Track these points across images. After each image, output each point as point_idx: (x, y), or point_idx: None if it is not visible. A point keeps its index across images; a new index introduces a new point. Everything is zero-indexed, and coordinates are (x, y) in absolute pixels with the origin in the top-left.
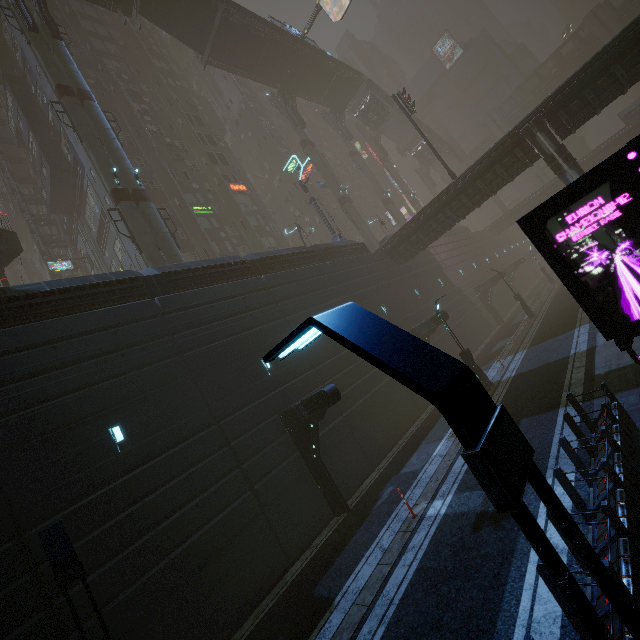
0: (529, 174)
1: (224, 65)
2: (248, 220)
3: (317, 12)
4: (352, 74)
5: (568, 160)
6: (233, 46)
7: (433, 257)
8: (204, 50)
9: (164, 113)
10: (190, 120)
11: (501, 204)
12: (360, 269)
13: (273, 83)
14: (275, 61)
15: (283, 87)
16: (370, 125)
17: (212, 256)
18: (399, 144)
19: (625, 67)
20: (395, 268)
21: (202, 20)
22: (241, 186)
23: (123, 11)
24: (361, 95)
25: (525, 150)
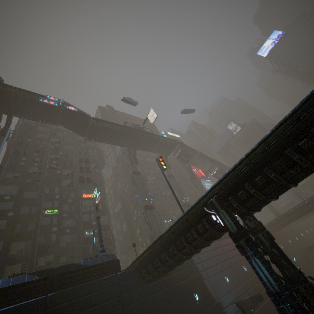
0: (290, 191)
1: (96, 140)
2: (81, 217)
3: (146, 119)
4: (170, 140)
5: (250, 244)
6: (99, 133)
7: (195, 266)
8: (85, 135)
9: (72, 157)
10: (81, 161)
11: (272, 209)
12: (88, 298)
13: (124, 146)
14: (123, 138)
15: (129, 147)
16: (183, 161)
17: (34, 246)
18: (203, 169)
19: (276, 170)
20: (139, 289)
21: (84, 125)
22: (91, 195)
23: (54, 123)
24: (177, 148)
25: (211, 222)
